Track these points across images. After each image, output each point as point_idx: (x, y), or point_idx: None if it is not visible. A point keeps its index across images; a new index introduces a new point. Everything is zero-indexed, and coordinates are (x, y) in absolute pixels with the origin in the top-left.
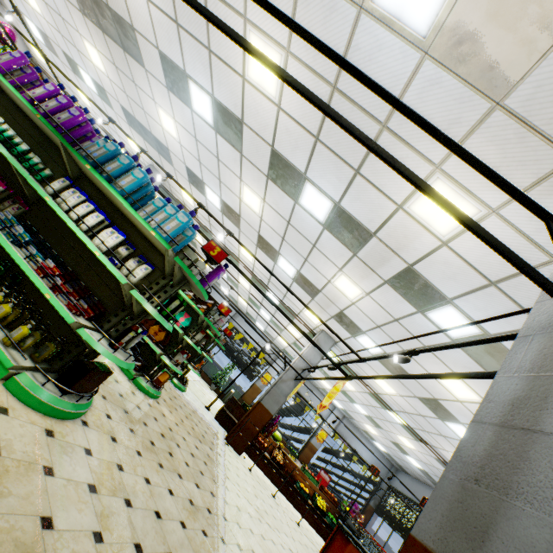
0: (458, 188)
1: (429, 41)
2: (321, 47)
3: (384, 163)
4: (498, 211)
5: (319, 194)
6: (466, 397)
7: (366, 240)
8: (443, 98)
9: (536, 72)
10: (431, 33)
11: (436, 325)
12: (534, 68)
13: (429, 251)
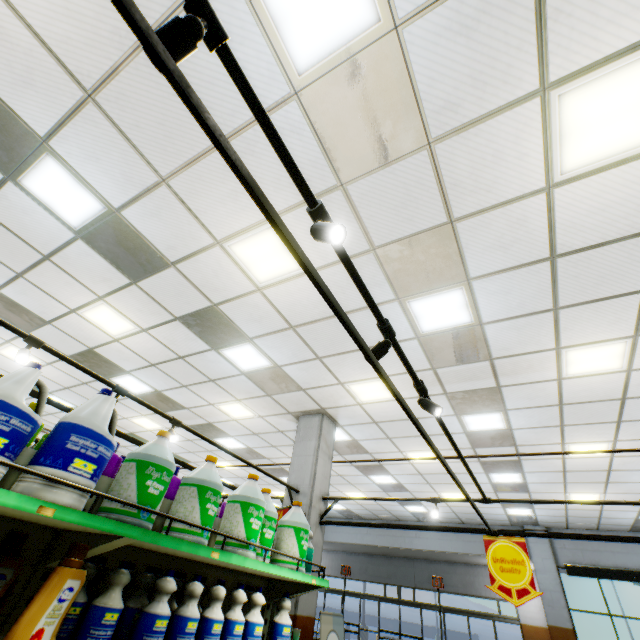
0: (247, 407)
1: (246, 372)
2: (226, 451)
3: (207, 390)
4: (263, 417)
5: (140, 383)
6: (230, 468)
7: (179, 409)
8: (248, 386)
9: (283, 394)
10: (248, 371)
11: (220, 443)
12: (282, 393)
13: (225, 420)
